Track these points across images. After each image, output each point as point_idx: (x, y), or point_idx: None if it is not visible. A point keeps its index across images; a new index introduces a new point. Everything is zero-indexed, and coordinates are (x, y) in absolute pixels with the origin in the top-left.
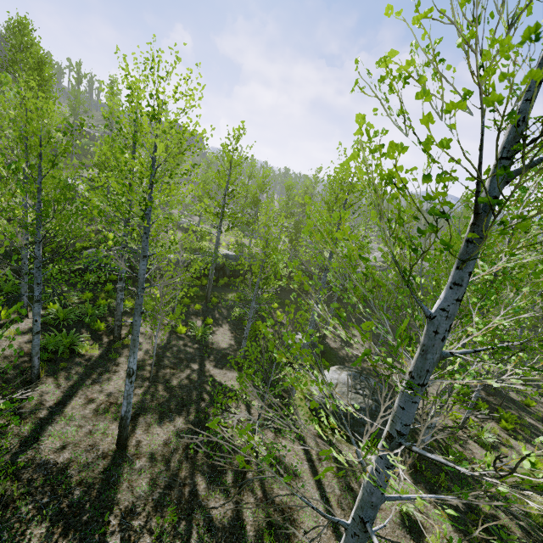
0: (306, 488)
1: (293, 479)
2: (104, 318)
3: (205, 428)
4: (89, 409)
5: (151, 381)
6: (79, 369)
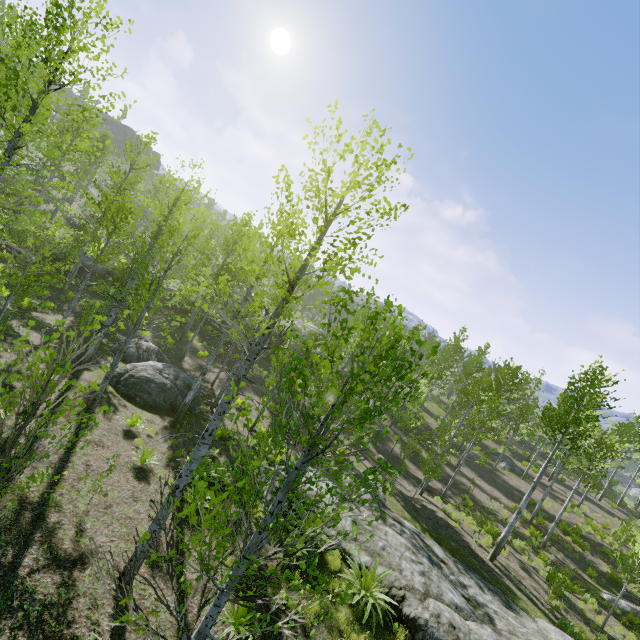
0: None
1: None
2: None
3: None
4: None
5: None
6: None
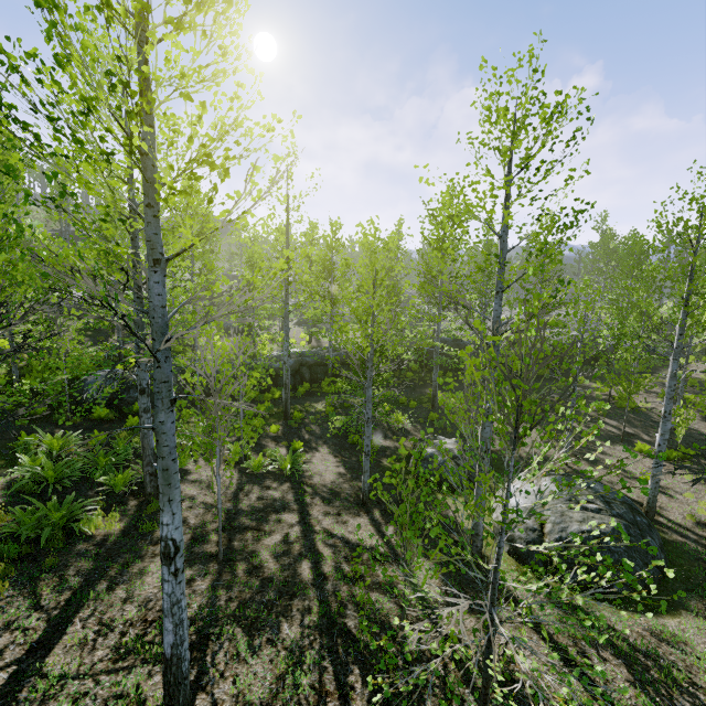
0: None
1: None
2: (128, 468)
3: (346, 637)
4: (102, 646)
5: (222, 560)
6: (83, 564)
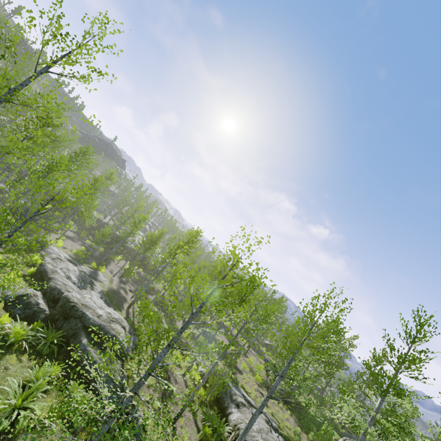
0: None
1: None
2: None
3: None
4: None
5: None
6: None
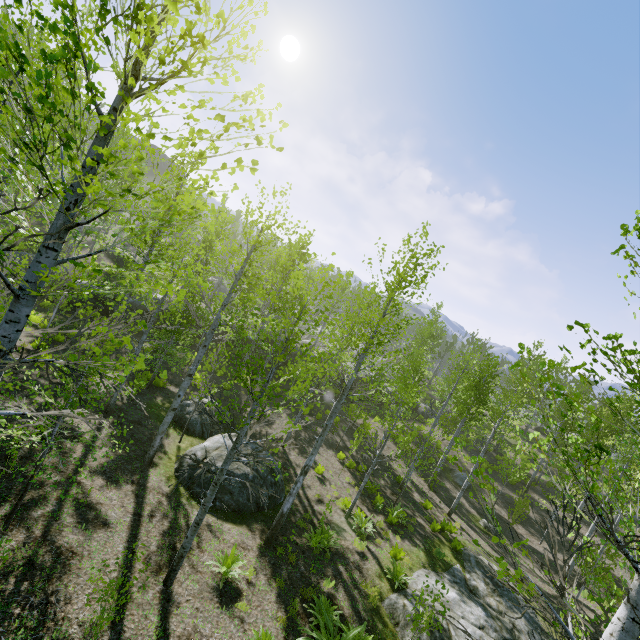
0: (112, 538)
1: (100, 528)
2: None
3: (4, 458)
4: None
5: None
6: None
